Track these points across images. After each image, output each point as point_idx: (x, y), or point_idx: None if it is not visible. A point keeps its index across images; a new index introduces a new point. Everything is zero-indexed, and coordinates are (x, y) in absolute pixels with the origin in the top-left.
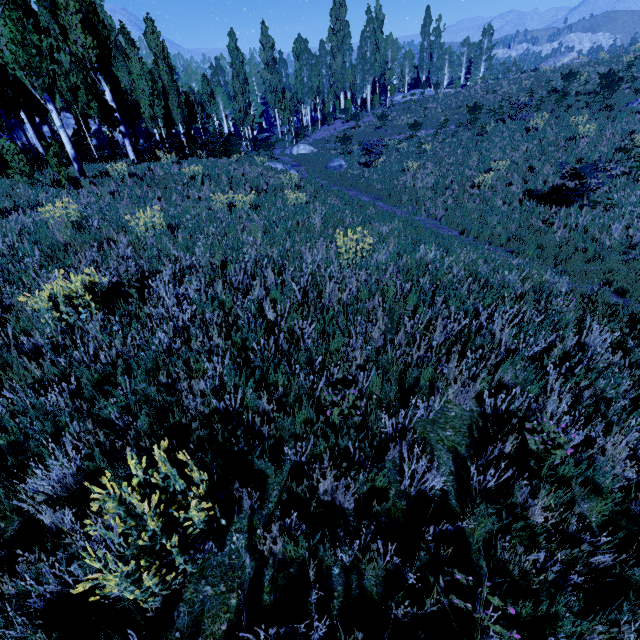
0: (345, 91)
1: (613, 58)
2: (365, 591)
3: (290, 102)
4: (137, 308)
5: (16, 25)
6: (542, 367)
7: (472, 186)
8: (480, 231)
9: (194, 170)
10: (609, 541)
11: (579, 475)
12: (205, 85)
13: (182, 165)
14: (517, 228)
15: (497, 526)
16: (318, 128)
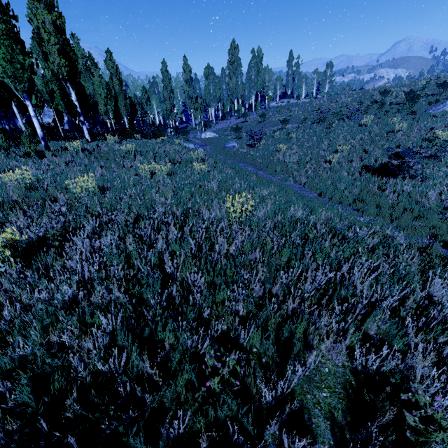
0: (238, 99)
1: (411, 83)
2: None
3: (201, 105)
4: (54, 260)
5: (7, 49)
6: (399, 317)
7: (325, 162)
8: (333, 194)
9: (129, 147)
10: None
11: None
12: (144, 93)
13: (121, 144)
14: (359, 192)
15: None
16: (219, 121)
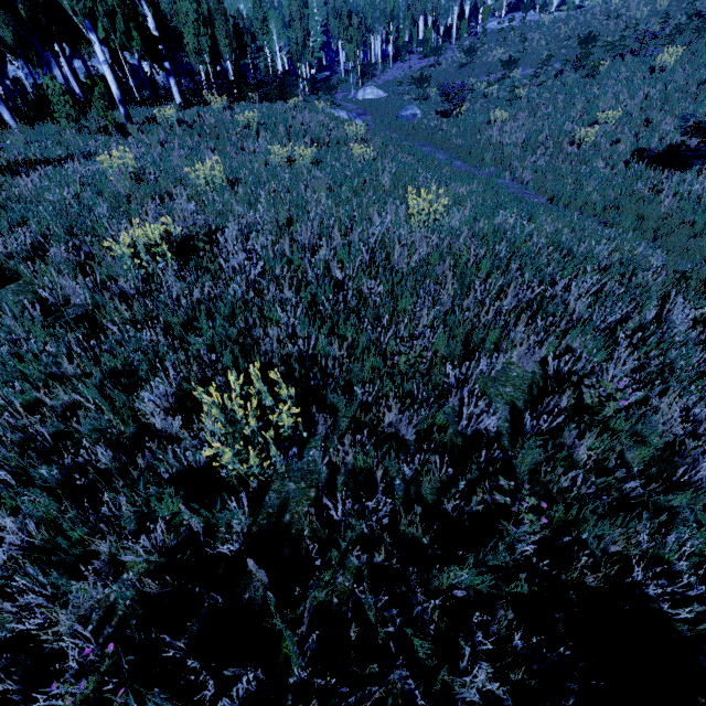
0: (425, 15)
1: None
2: (421, 497)
3: (357, 30)
4: (208, 261)
5: None
6: (614, 338)
7: (571, 143)
8: (572, 198)
9: (248, 117)
10: (643, 475)
11: (629, 429)
12: (257, 7)
13: (234, 111)
14: (617, 196)
15: (542, 458)
16: (389, 66)
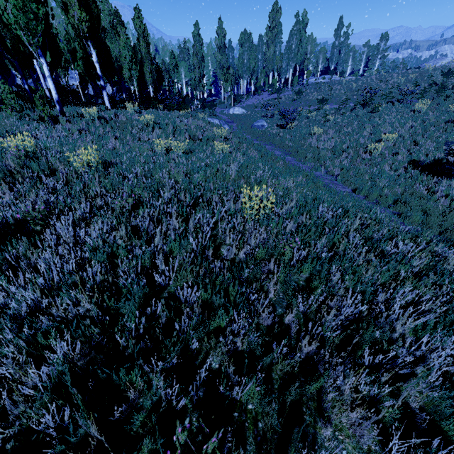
0: (273, 72)
1: None
2: None
3: (232, 76)
4: (27, 251)
5: None
6: (451, 381)
7: (364, 152)
8: (370, 191)
9: (147, 118)
10: None
11: None
12: (172, 58)
13: (141, 114)
14: (402, 192)
15: None
16: (250, 96)
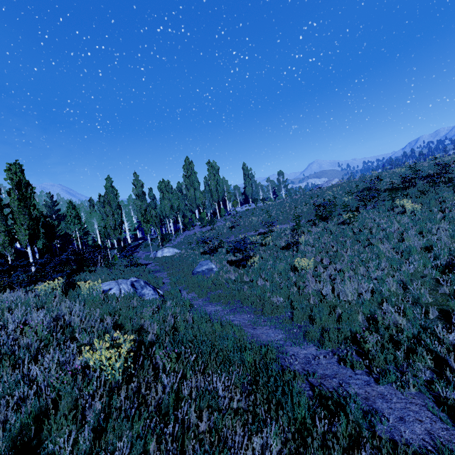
0: (198, 208)
1: (378, 174)
2: None
3: (155, 217)
4: None
5: None
6: None
7: None
8: None
9: None
10: None
11: None
12: (70, 209)
13: None
14: None
15: None
16: (181, 233)
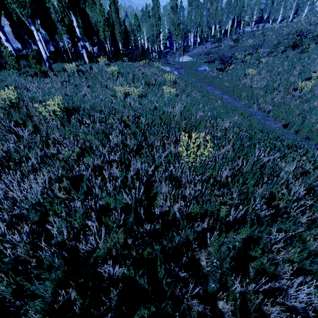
0: (215, 25)
1: None
2: None
3: (182, 31)
4: None
5: None
6: None
7: (294, 89)
8: (301, 127)
9: (113, 69)
10: None
11: None
12: (135, 20)
13: (109, 66)
14: None
15: None
16: (196, 46)
